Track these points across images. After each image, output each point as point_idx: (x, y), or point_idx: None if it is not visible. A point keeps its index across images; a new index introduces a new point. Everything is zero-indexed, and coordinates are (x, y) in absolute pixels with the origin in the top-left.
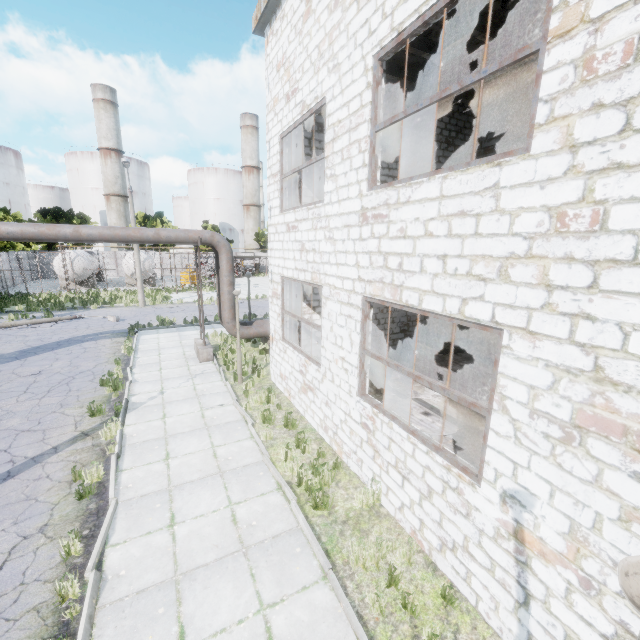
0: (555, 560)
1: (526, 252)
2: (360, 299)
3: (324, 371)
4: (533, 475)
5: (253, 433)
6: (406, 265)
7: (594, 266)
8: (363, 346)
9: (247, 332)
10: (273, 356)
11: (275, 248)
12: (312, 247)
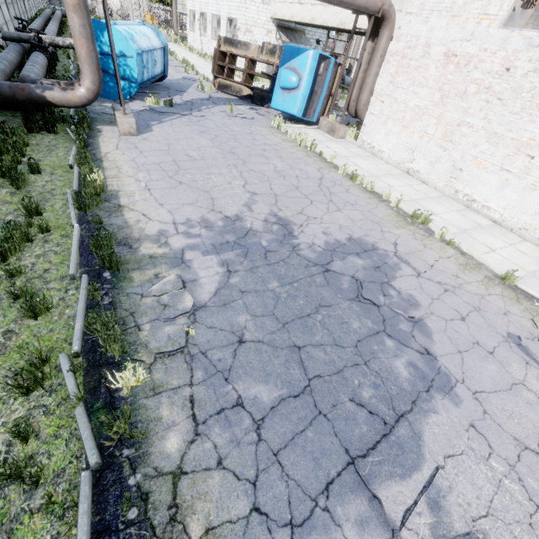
0: (209, 41)
1: (207, 2)
2: (199, 12)
3: (196, 33)
4: (208, 31)
5: (182, 47)
6: (202, 4)
7: (209, 4)
8: (200, 23)
9: (182, 35)
10: (188, 38)
11: (188, 0)
12: (194, 0)
